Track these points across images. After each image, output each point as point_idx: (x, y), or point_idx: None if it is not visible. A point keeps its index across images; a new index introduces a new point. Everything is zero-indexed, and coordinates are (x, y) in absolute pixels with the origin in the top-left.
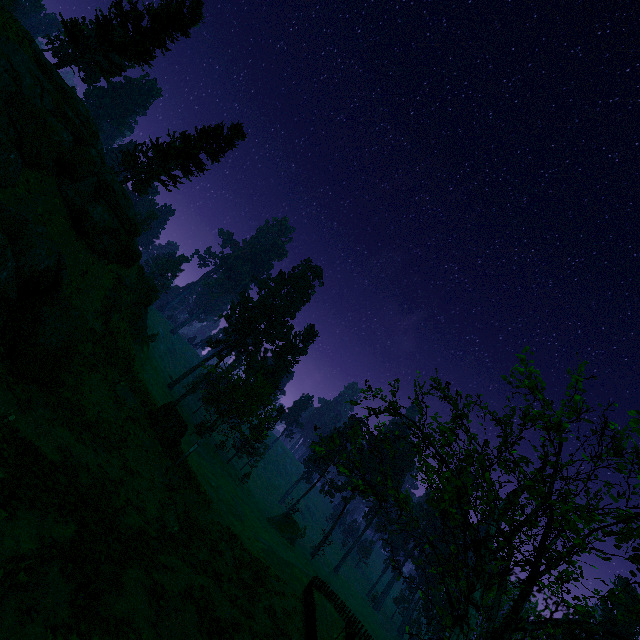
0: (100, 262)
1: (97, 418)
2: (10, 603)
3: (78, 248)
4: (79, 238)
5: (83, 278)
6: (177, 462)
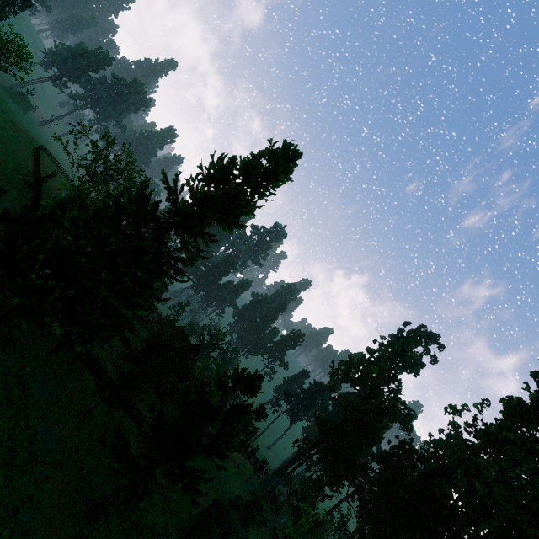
0: None
1: None
2: None
3: None
4: None
5: None
6: None
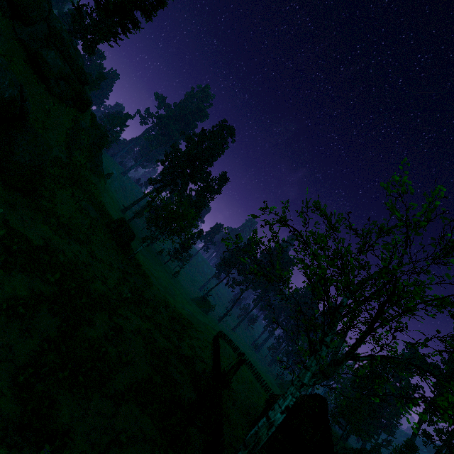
0: (59, 105)
1: (69, 222)
2: (14, 325)
3: (39, 90)
4: (39, 81)
5: (47, 117)
6: (129, 257)
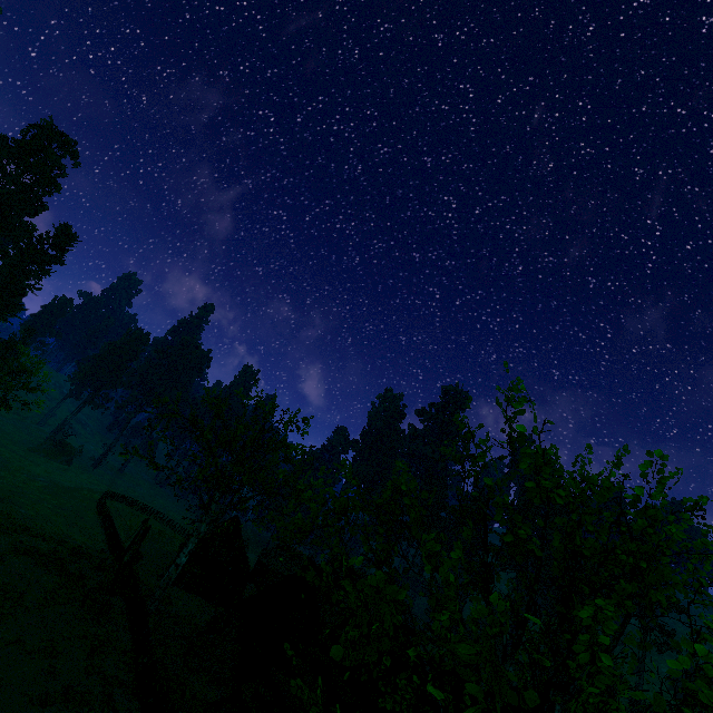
0: None
1: None
2: None
3: None
4: None
5: None
6: None
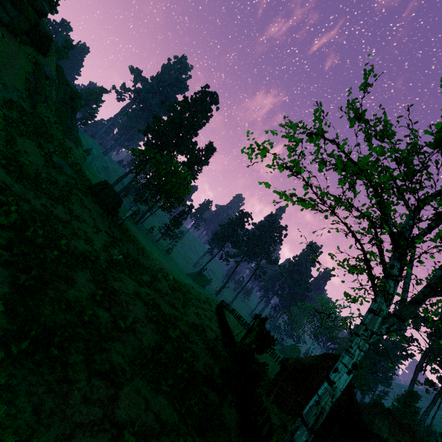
0: (11, 38)
1: (36, 174)
2: None
3: None
4: None
5: None
6: (117, 224)
